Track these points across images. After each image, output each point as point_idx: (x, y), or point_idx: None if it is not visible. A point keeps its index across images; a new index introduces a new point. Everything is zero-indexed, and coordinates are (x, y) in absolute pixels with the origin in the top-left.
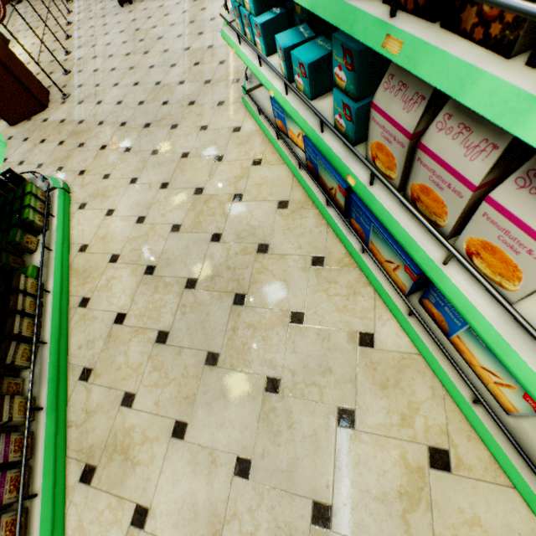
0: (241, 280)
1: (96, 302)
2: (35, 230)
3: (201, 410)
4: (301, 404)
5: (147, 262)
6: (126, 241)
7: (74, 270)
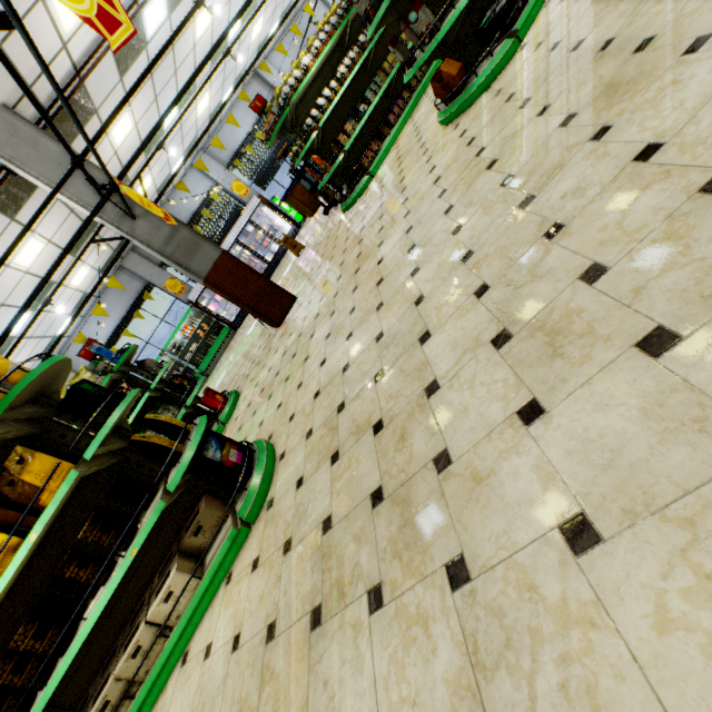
0: None
1: None
2: None
3: None
4: None
5: None
6: None
7: None
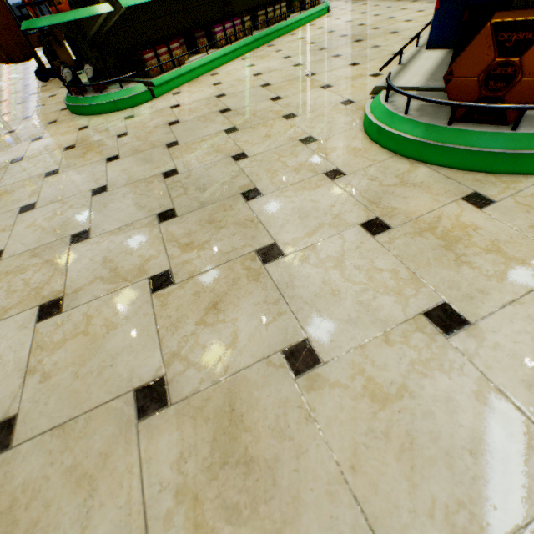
0: (367, 38)
1: (297, 35)
2: (301, 7)
3: (301, 56)
4: (341, 60)
5: (333, 30)
6: (332, 25)
7: (300, 29)
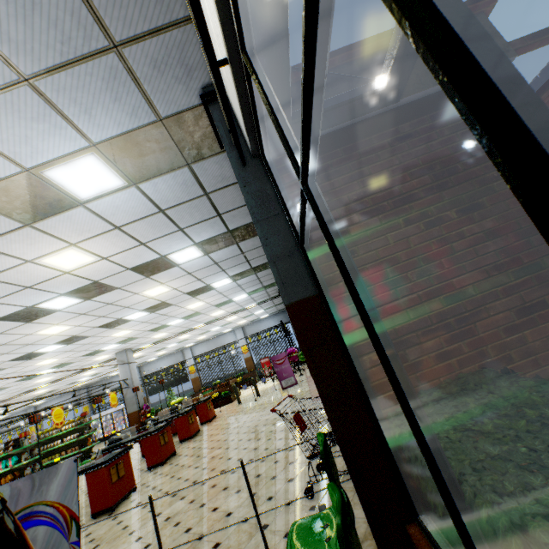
0: None
1: None
2: None
3: None
4: None
5: None
6: None
7: None
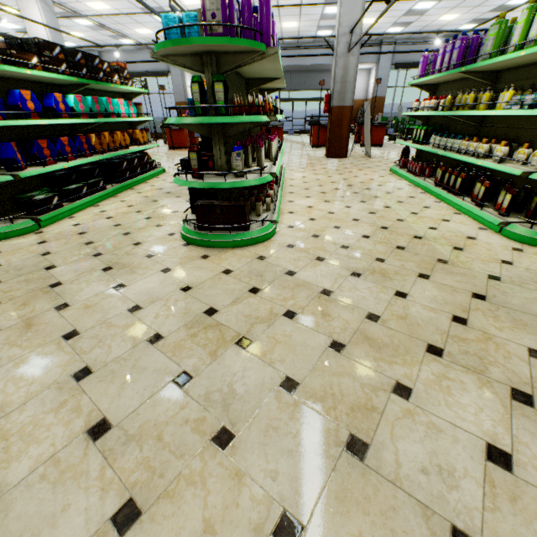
0: None
1: None
2: None
3: None
4: None
5: None
6: None
7: None
